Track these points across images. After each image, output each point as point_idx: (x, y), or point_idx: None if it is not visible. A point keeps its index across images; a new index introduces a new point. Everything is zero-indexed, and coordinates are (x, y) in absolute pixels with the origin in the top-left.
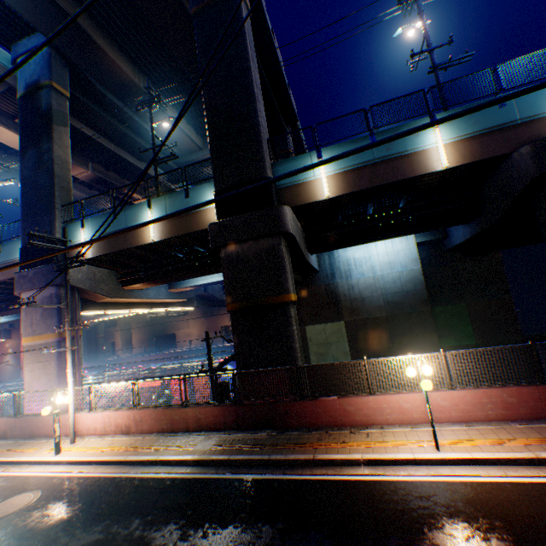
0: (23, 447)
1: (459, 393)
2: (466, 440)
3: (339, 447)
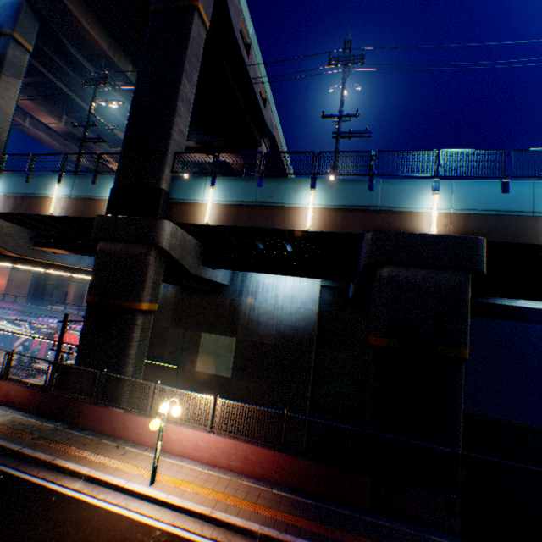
0: None
1: (217, 438)
2: (185, 482)
3: (85, 457)
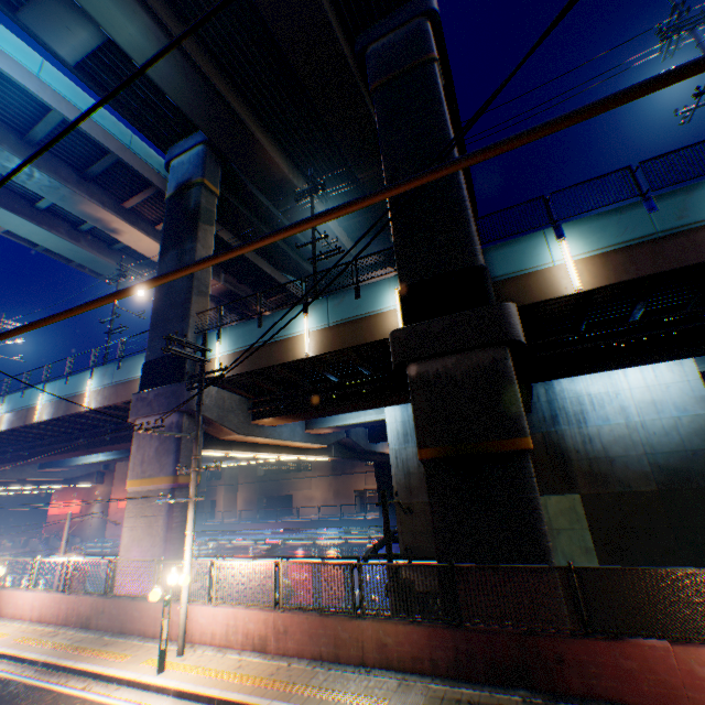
0: (110, 649)
1: None
2: None
3: None
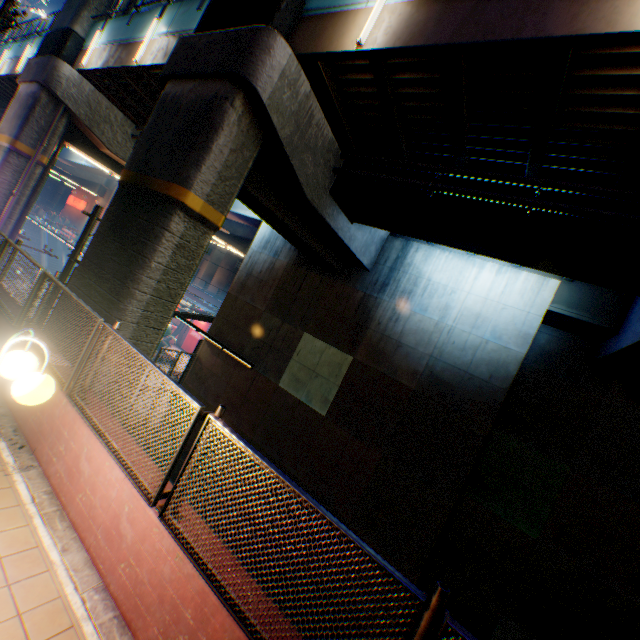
0: None
1: (162, 540)
2: None
3: None
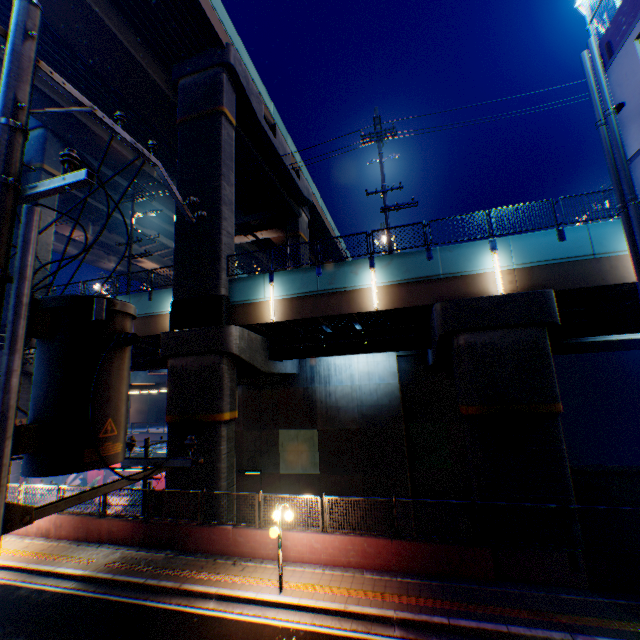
0: None
1: (330, 537)
2: (311, 585)
3: (208, 578)
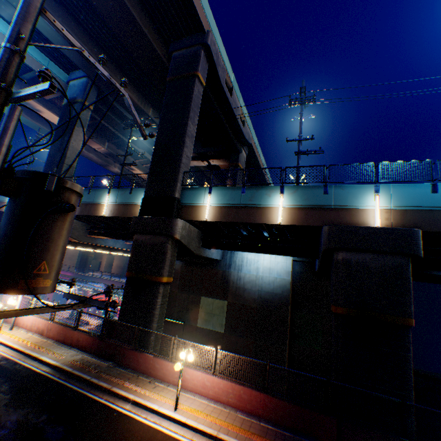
0: None
1: (218, 380)
2: (197, 411)
3: (130, 387)
